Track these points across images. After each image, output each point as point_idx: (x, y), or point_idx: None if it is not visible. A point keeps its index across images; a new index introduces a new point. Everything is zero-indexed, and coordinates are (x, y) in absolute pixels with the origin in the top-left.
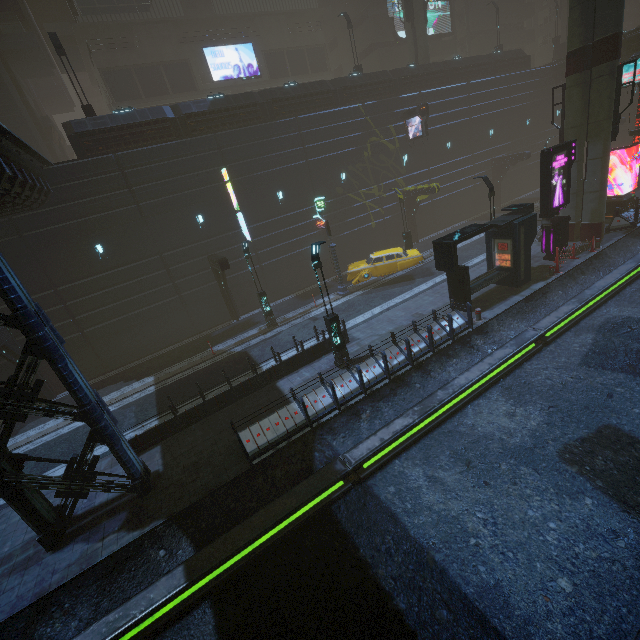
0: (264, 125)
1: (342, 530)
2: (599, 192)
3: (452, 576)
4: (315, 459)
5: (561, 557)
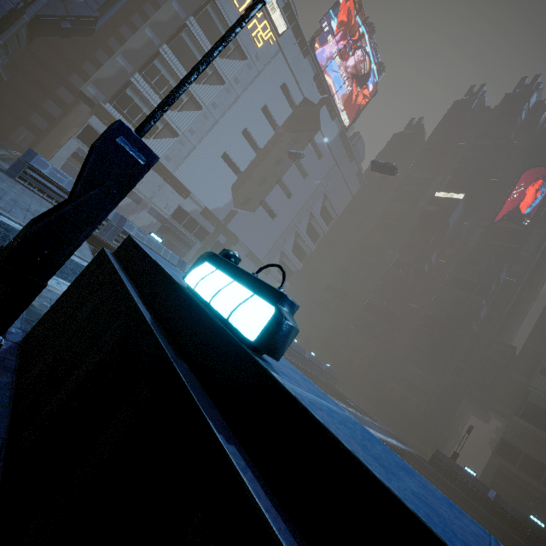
0: None
1: None
2: None
3: None
4: None
5: None
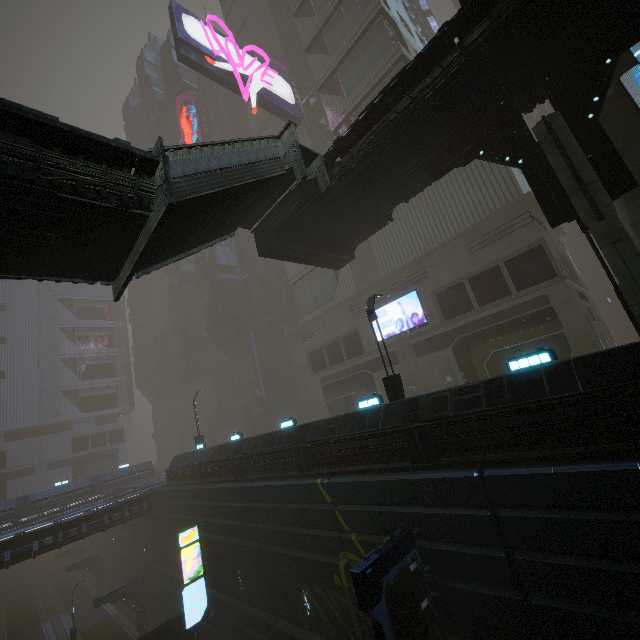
0: (225, 487)
1: None
2: None
3: None
4: None
5: None
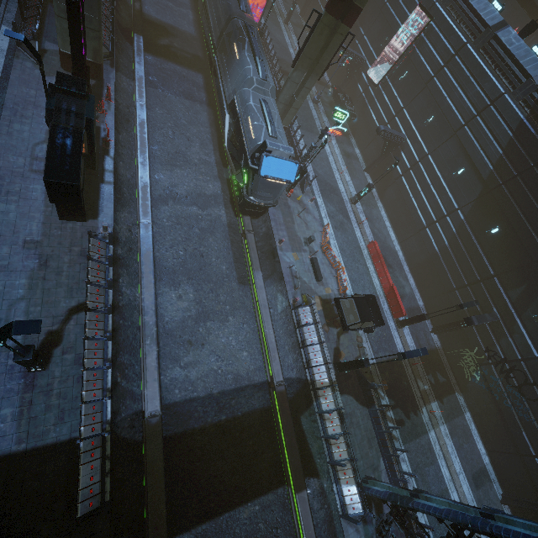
0: None
1: (181, 433)
2: (99, 33)
3: (226, 389)
4: (125, 437)
5: (240, 346)
